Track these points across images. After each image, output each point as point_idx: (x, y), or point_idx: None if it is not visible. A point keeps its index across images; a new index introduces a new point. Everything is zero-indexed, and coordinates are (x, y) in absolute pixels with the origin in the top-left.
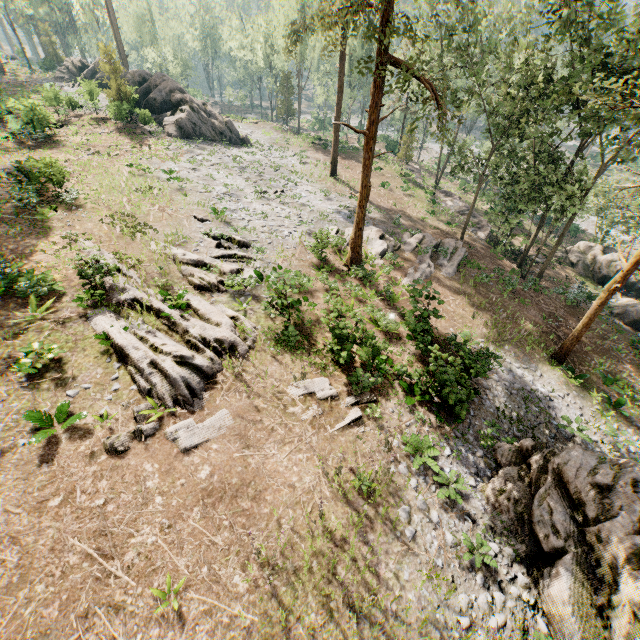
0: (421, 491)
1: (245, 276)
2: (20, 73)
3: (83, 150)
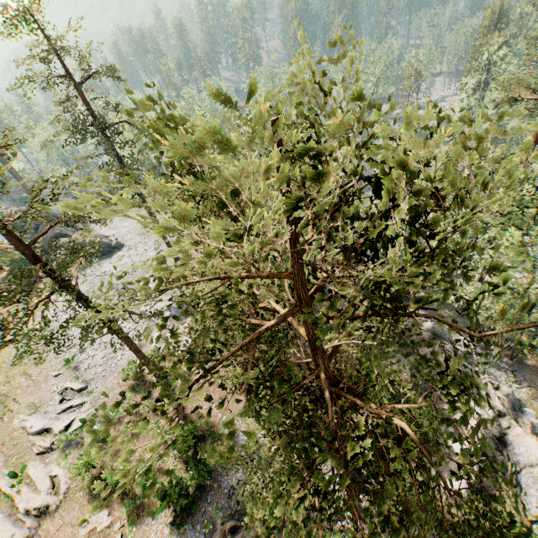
0: None
1: (72, 429)
2: None
3: None
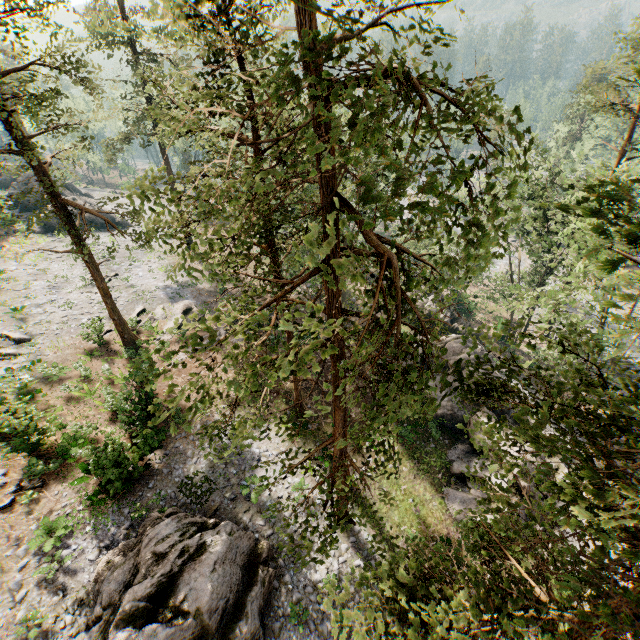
0: (27, 571)
1: None
2: None
3: None
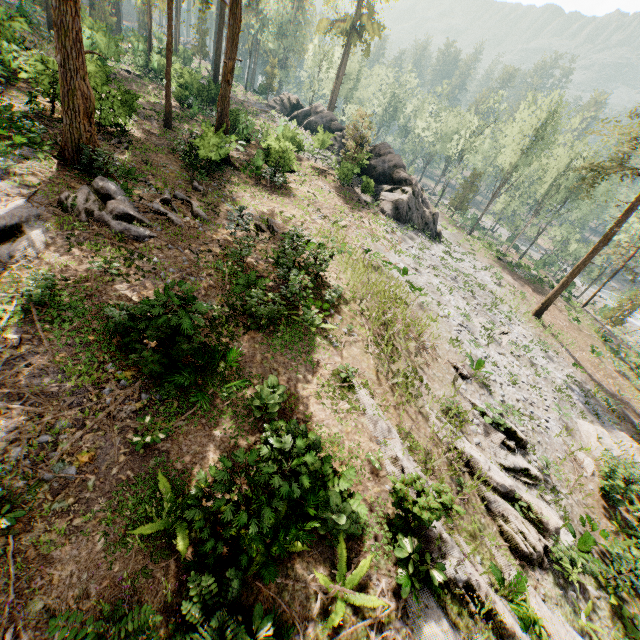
0: None
1: (565, 538)
2: (237, 90)
3: (313, 208)
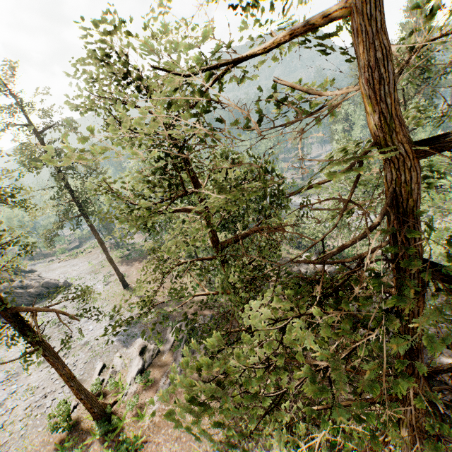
0: None
1: None
2: None
3: None
